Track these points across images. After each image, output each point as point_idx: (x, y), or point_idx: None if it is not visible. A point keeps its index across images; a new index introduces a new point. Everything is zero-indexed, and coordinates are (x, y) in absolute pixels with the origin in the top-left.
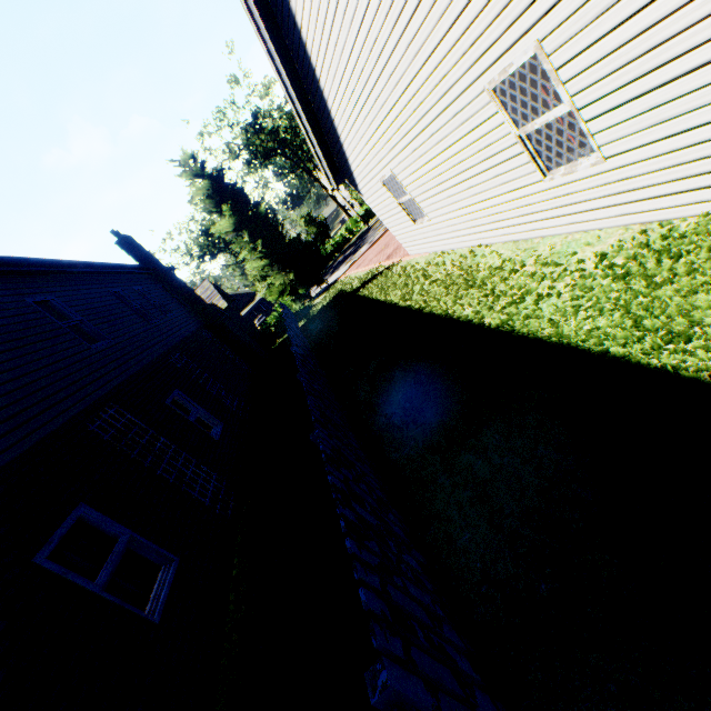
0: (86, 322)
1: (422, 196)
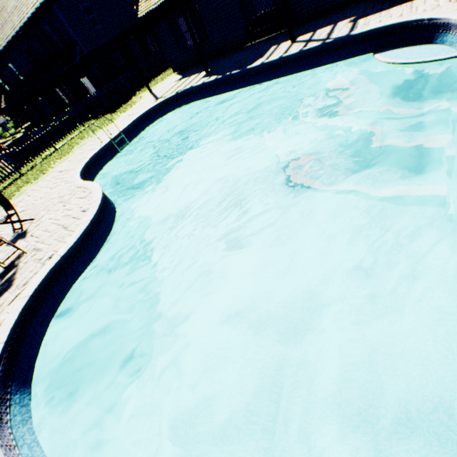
0: (134, 1)
1: None
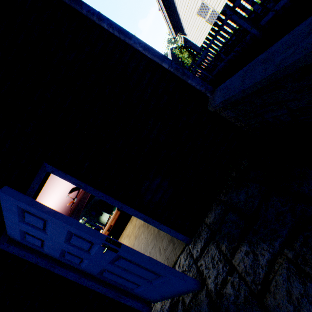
0: None
1: (218, 1)
